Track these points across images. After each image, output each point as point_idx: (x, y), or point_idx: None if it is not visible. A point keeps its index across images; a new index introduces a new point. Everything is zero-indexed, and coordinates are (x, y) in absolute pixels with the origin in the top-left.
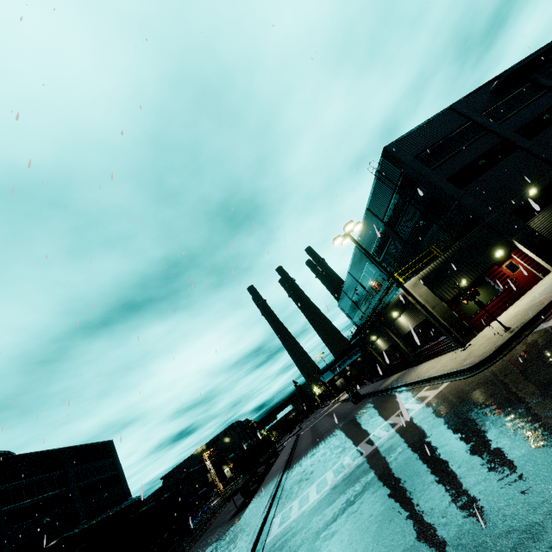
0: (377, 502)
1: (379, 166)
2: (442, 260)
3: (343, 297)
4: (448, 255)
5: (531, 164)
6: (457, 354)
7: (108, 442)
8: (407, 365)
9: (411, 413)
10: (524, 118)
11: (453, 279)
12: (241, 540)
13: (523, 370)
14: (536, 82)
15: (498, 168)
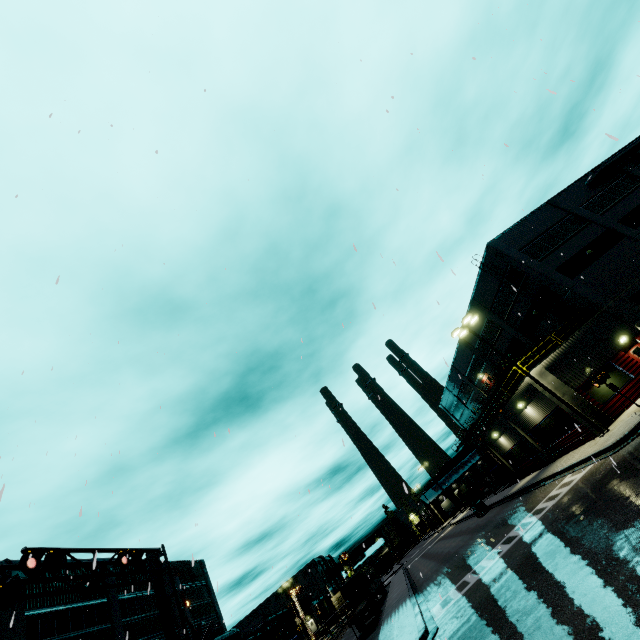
0: (550, 546)
1: (483, 259)
2: (564, 347)
3: (446, 395)
4: (569, 343)
5: None
6: (597, 440)
7: (200, 562)
8: (539, 464)
9: (560, 495)
10: (625, 208)
11: (579, 366)
12: (400, 630)
13: None
14: (631, 174)
15: (606, 257)
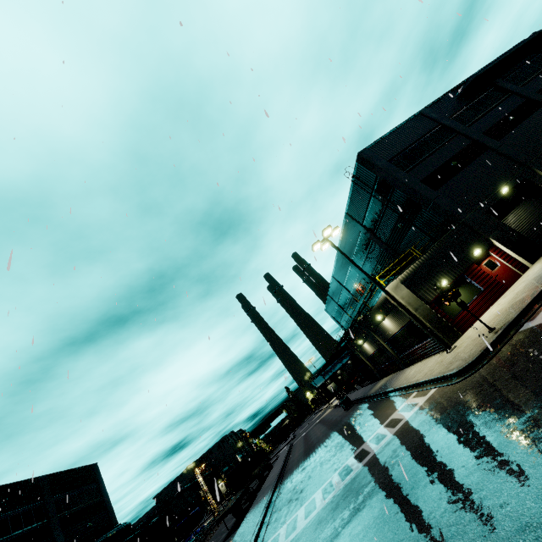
0: (365, 536)
1: (354, 171)
2: (421, 260)
3: (329, 302)
4: (427, 256)
5: (501, 163)
6: (443, 357)
7: (92, 466)
8: (395, 368)
9: (400, 424)
10: (491, 120)
11: (434, 279)
12: None
13: (511, 376)
14: (500, 86)
15: (469, 169)
